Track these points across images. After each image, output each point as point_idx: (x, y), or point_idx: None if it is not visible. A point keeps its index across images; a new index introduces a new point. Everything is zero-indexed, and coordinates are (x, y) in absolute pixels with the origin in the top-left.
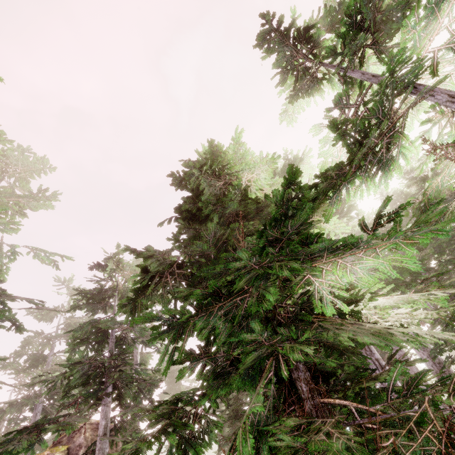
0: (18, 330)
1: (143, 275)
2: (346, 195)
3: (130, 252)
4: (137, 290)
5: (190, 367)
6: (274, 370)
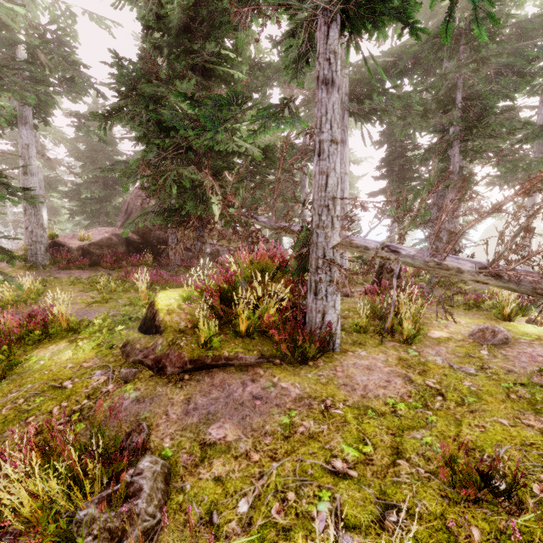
0: (104, 98)
1: (115, 83)
2: (254, 20)
3: (105, 63)
4: (120, 91)
5: (136, 139)
6: (185, 150)
